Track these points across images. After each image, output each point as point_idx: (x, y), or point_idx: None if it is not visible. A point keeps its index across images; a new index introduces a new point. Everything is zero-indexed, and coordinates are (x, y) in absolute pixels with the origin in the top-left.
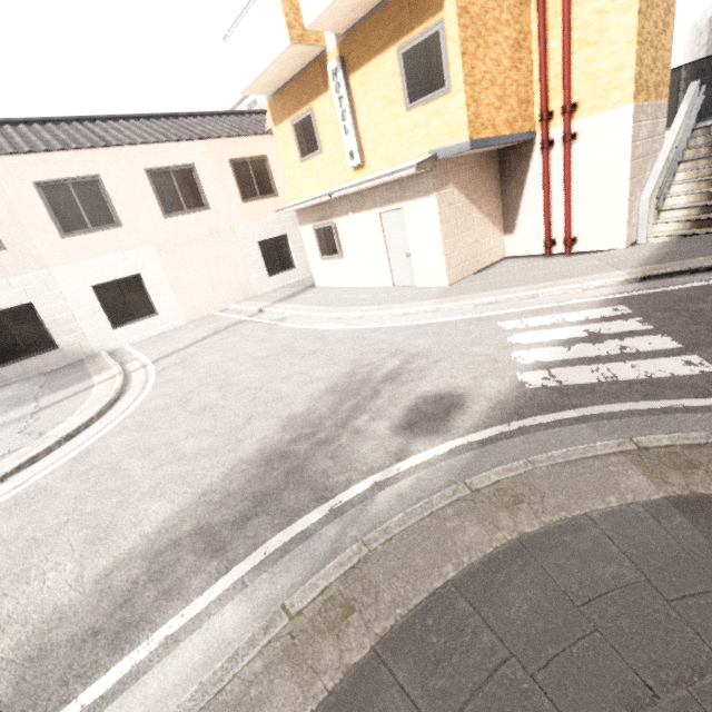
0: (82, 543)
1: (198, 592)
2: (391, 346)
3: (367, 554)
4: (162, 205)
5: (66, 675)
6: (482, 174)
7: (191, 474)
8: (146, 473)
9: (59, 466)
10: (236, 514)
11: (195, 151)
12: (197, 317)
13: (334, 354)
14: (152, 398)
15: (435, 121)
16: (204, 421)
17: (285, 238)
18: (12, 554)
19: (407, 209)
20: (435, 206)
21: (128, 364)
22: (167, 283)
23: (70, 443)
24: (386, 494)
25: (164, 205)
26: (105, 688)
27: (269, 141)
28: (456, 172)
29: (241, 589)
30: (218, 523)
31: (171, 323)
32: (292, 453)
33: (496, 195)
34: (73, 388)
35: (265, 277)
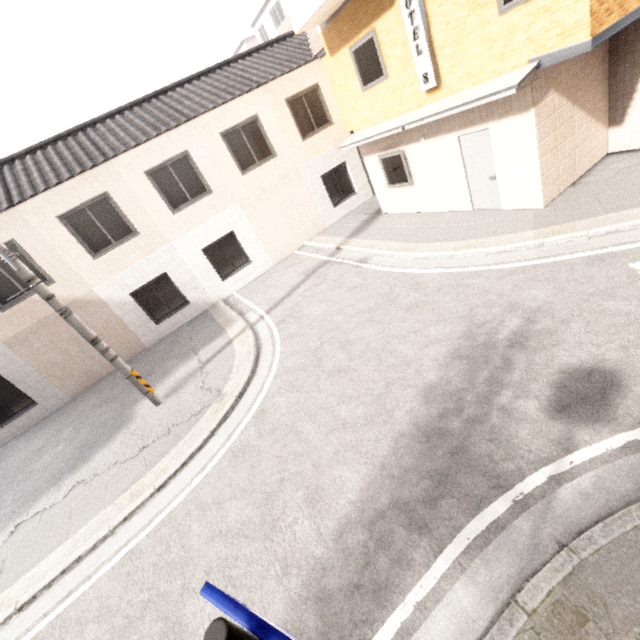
0: (305, 502)
1: (424, 566)
2: (501, 298)
3: (580, 563)
4: (238, 163)
5: (353, 619)
6: (587, 61)
7: (361, 444)
8: (321, 438)
9: (247, 423)
10: (422, 493)
11: (255, 101)
12: (281, 258)
13: (440, 307)
14: (287, 356)
15: (540, 22)
16: (345, 385)
17: (343, 165)
18: (257, 504)
19: (495, 130)
20: (533, 123)
21: (246, 315)
22: (254, 233)
23: (243, 400)
24: (567, 491)
25: (239, 163)
26: (388, 636)
27: (318, 66)
28: (558, 73)
29: (461, 570)
30: (410, 500)
31: (262, 267)
32: (446, 430)
33: (603, 81)
34: (217, 342)
35: (330, 209)
